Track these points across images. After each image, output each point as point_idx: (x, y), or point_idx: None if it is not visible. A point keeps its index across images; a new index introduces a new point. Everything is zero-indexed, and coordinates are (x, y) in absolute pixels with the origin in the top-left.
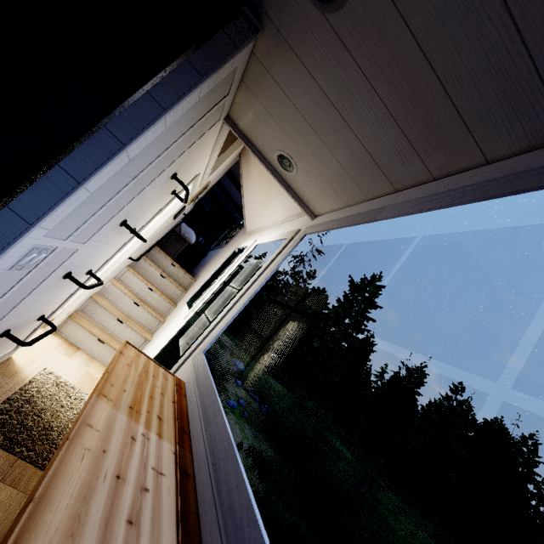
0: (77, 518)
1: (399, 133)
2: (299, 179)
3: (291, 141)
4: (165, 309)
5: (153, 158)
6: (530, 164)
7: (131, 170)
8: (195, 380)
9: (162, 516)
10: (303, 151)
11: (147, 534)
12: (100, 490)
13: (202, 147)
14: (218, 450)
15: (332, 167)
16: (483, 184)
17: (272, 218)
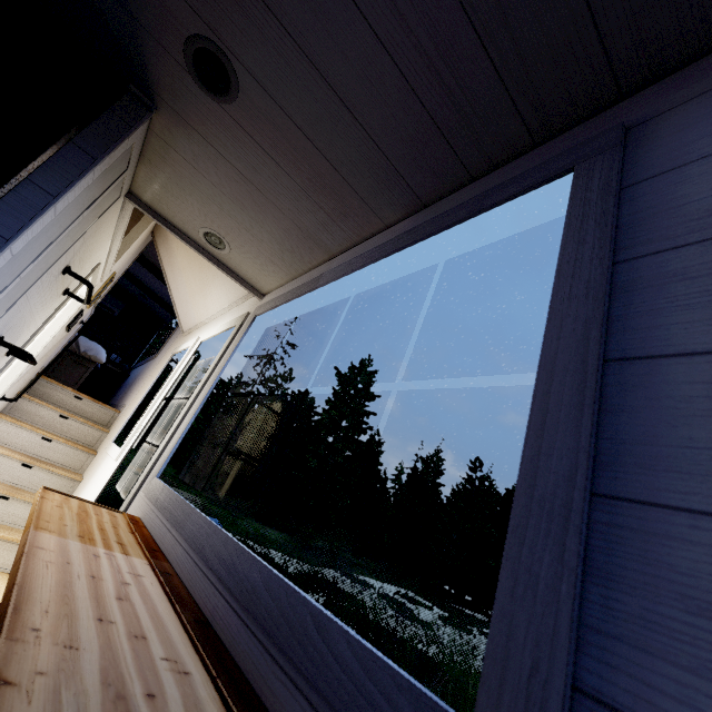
0: (65, 596)
1: (316, 207)
2: (235, 257)
3: (215, 217)
4: (78, 463)
5: (39, 251)
6: (408, 227)
7: (12, 268)
8: (153, 507)
9: (152, 597)
10: (232, 227)
11: (141, 605)
12: (79, 584)
13: (101, 230)
14: (198, 538)
15: (267, 241)
16: (383, 245)
17: (214, 306)
